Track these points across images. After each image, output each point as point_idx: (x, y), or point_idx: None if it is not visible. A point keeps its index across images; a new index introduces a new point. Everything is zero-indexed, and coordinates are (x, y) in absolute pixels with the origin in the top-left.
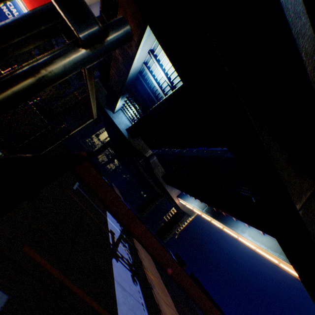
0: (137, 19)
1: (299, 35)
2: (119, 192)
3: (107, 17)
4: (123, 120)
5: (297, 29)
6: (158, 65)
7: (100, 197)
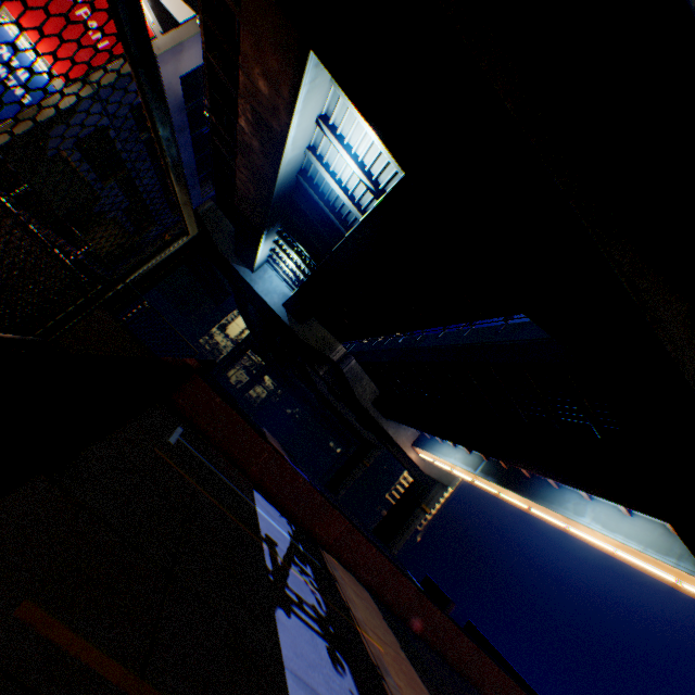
0: (284, 46)
1: None
2: (280, 447)
3: (218, 61)
4: (274, 285)
5: None
6: (340, 148)
7: (236, 459)
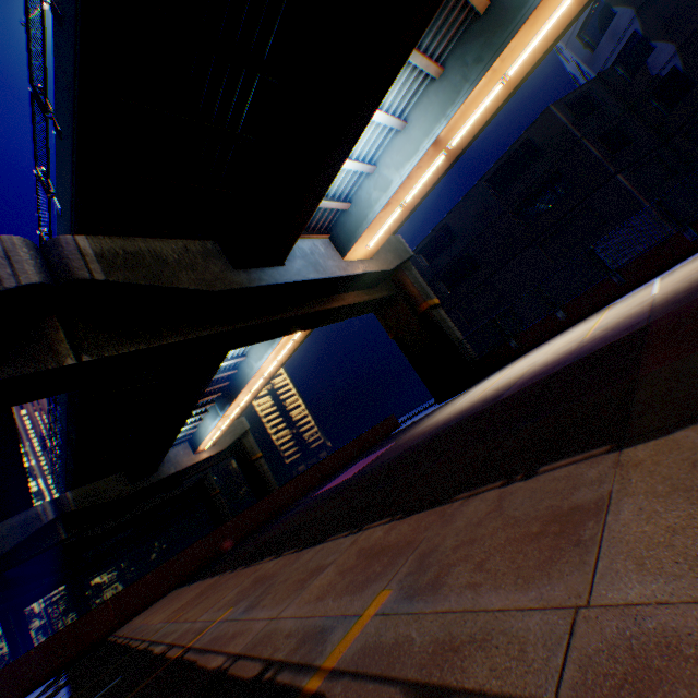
0: None
1: None
2: None
3: None
4: None
5: None
6: None
7: None
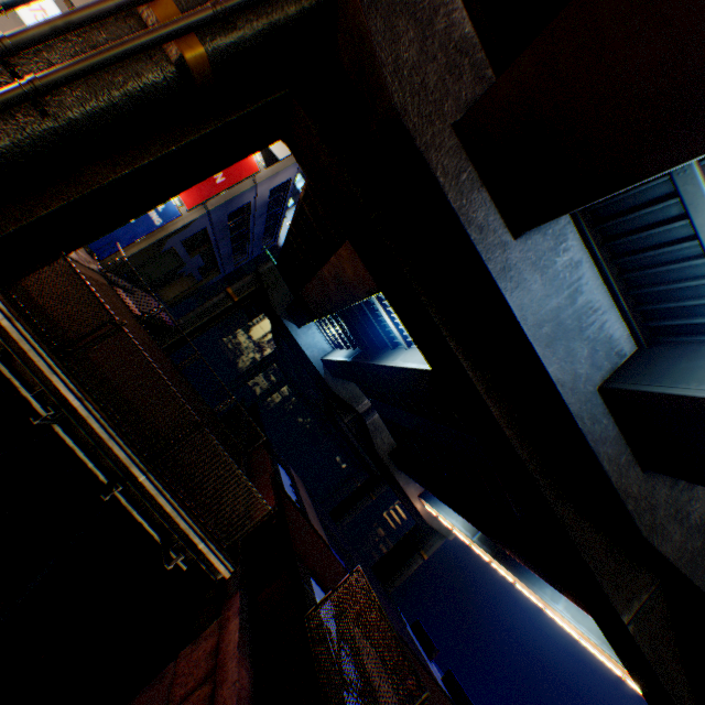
0: None
1: (599, 440)
2: (304, 490)
3: (310, 207)
4: (316, 340)
5: (595, 435)
6: None
7: (298, 549)
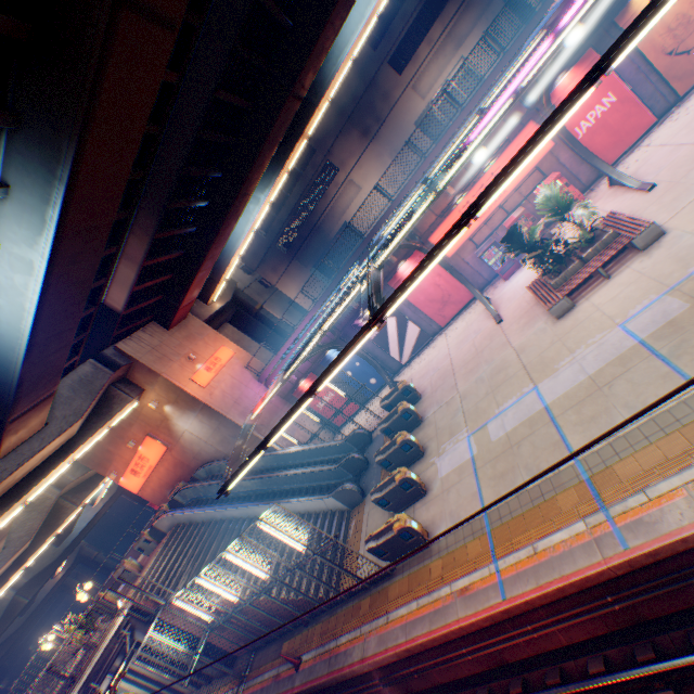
0: None
1: None
2: None
3: None
4: None
5: None
6: None
7: None
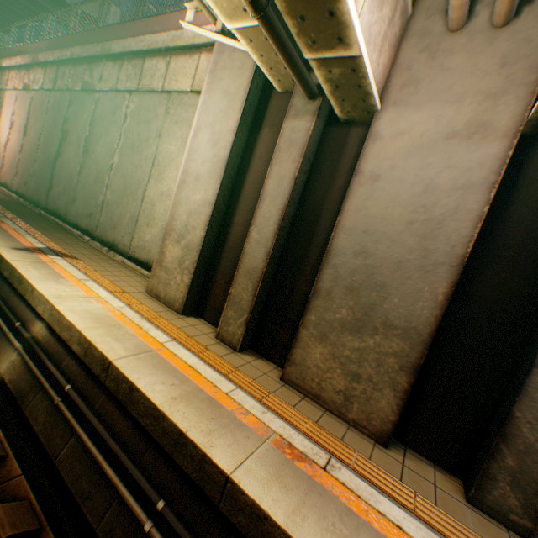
0: None
1: None
2: None
3: None
4: None
5: None
6: None
7: None
